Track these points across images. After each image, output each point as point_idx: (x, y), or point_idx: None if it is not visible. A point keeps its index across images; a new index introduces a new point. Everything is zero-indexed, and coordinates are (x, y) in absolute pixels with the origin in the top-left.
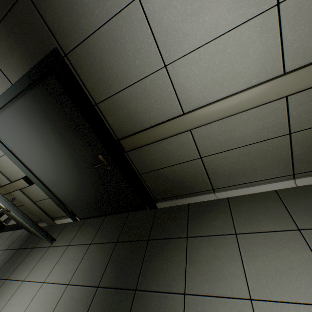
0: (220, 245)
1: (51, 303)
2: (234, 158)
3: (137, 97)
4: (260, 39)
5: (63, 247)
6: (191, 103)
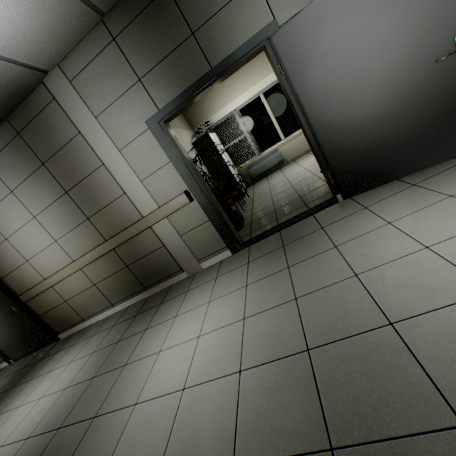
0: (63, 352)
1: None
2: (81, 299)
3: (21, 274)
4: (58, 251)
5: None
6: (46, 275)
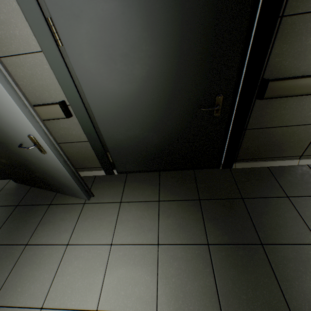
0: None
1: (147, 266)
2: None
3: None
4: None
5: (112, 205)
6: None
